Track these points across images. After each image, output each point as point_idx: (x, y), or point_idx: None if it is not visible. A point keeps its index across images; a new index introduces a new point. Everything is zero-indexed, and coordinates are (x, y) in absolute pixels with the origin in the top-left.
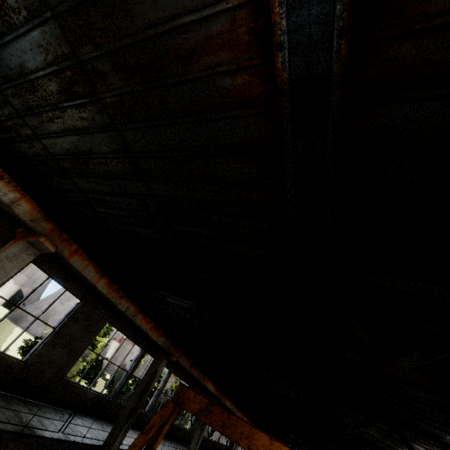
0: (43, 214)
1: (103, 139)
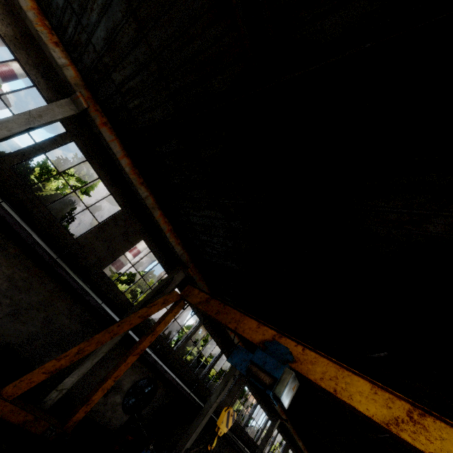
0: (83, 84)
1: (117, 4)
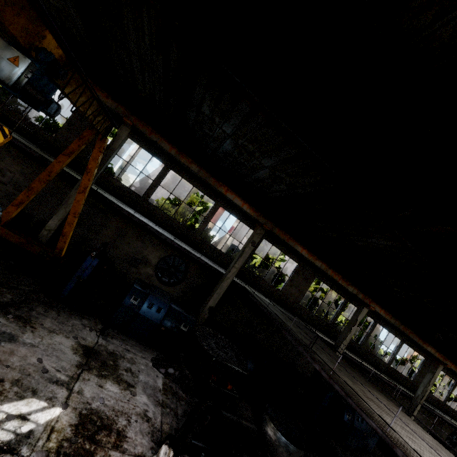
0: None
1: None
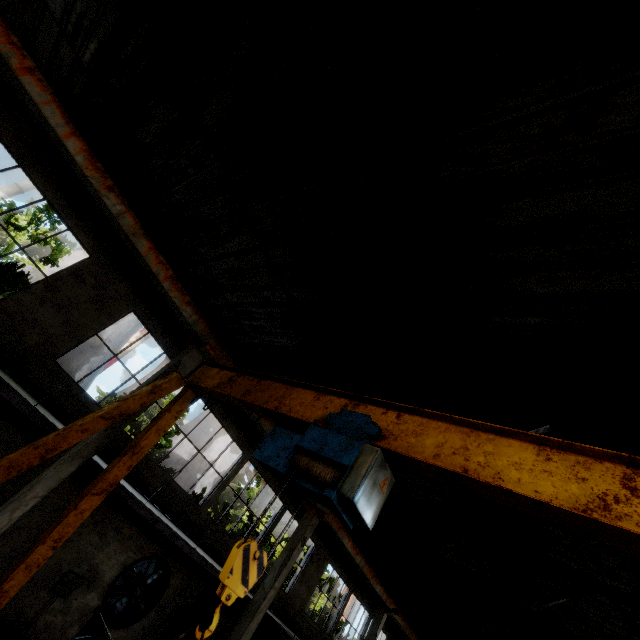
0: None
1: None
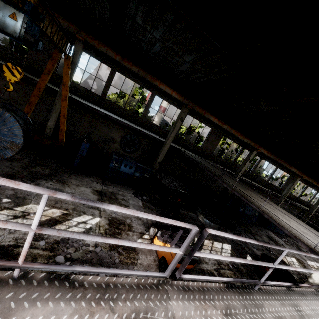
0: None
1: None
